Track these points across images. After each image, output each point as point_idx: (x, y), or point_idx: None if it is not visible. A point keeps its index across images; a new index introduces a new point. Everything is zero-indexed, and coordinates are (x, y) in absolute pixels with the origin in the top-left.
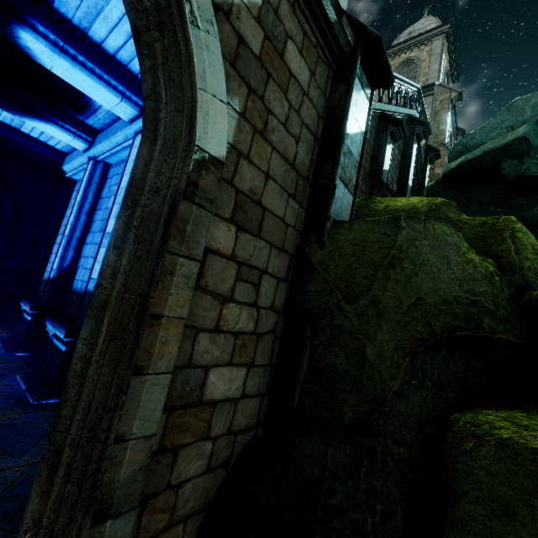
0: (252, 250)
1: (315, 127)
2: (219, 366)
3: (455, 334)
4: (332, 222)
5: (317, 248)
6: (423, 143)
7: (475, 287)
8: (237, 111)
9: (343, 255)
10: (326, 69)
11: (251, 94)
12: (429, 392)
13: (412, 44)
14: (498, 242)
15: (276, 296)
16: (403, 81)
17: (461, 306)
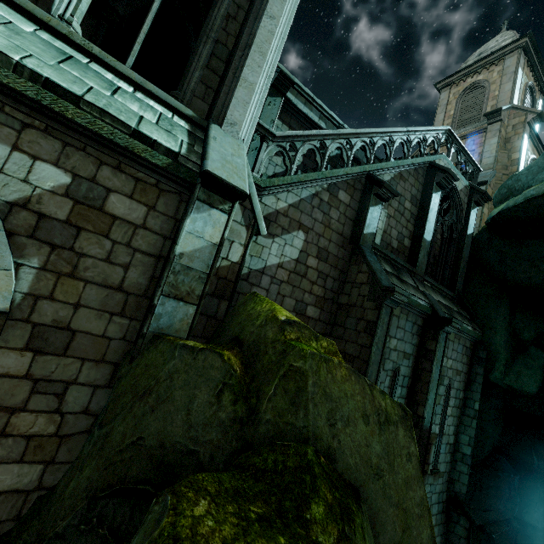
0: (55, 368)
1: (158, 248)
2: (6, 463)
3: (137, 487)
4: (152, 336)
5: (127, 362)
6: (464, 185)
7: (202, 435)
8: (36, 267)
9: (132, 375)
10: (176, 196)
11: (56, 249)
12: (98, 539)
13: (479, 67)
14: (270, 381)
15: (93, 401)
16: (412, 130)
17: (176, 454)
